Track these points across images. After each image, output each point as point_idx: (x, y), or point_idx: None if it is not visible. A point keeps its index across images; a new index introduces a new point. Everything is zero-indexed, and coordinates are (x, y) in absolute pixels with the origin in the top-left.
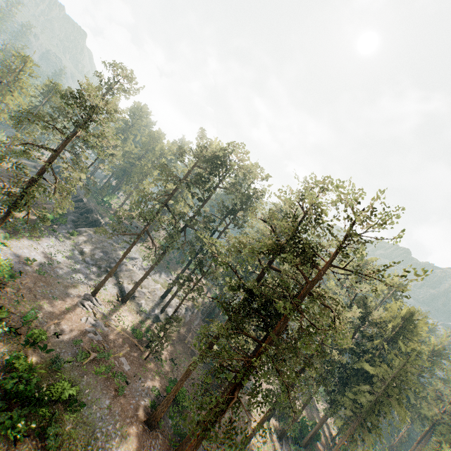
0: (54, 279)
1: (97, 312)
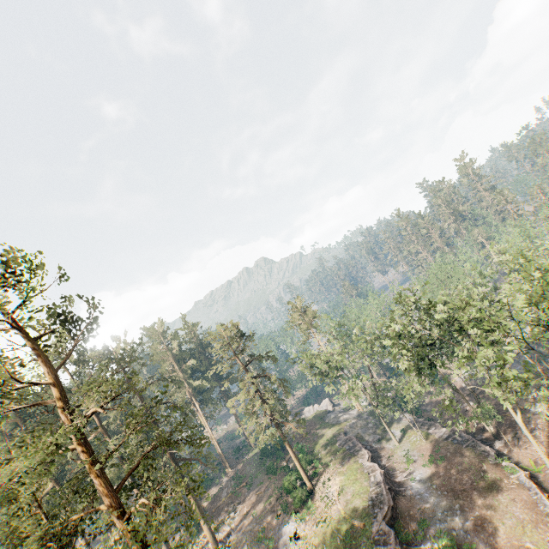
0: (249, 544)
1: (221, 531)
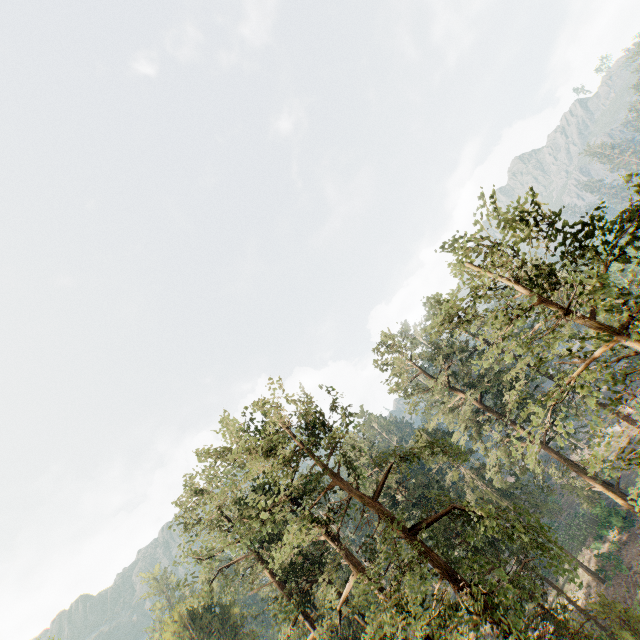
0: None
1: None
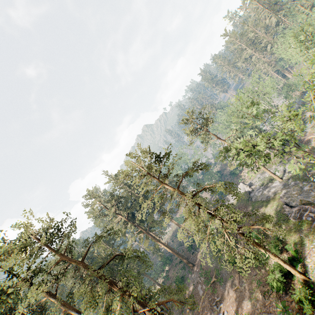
0: None
1: None
